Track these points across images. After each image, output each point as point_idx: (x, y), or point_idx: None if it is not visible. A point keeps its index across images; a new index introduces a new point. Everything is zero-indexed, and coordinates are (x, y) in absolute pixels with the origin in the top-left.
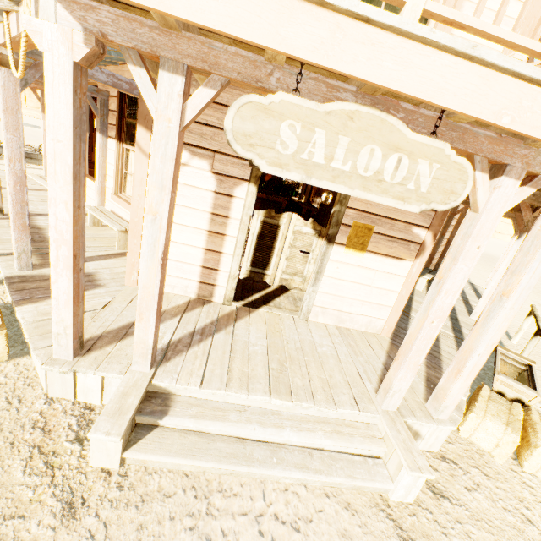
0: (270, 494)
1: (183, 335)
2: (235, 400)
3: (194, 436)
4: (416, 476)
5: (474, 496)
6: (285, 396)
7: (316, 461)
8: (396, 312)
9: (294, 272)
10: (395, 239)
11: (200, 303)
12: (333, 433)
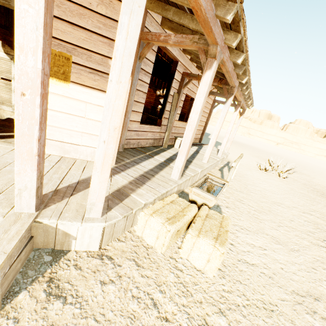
0: None
1: None
2: None
3: None
4: None
5: (105, 289)
6: None
7: None
8: None
9: (1, 101)
10: (96, 72)
11: None
12: None
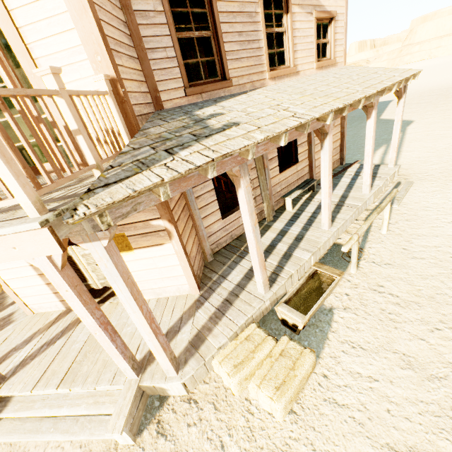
0: (48, 450)
1: (36, 349)
2: (43, 392)
3: (17, 421)
4: (110, 435)
5: (190, 431)
6: (68, 384)
7: (78, 425)
8: (189, 277)
9: (104, 277)
10: (145, 234)
11: (67, 313)
12: (92, 404)
